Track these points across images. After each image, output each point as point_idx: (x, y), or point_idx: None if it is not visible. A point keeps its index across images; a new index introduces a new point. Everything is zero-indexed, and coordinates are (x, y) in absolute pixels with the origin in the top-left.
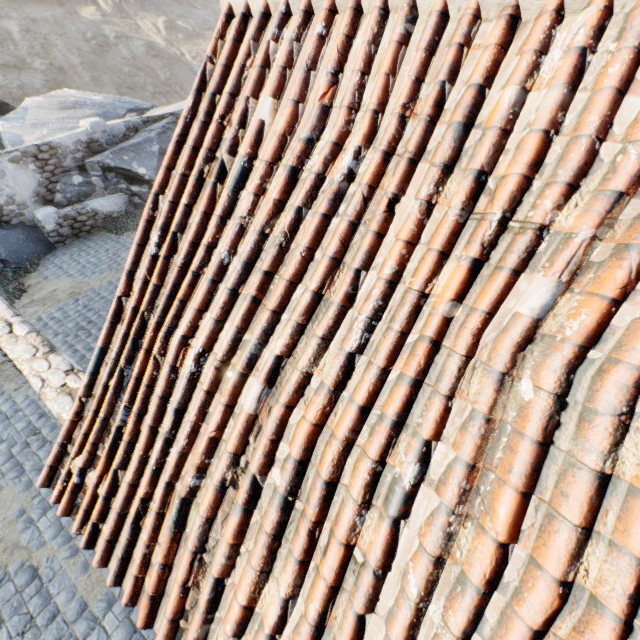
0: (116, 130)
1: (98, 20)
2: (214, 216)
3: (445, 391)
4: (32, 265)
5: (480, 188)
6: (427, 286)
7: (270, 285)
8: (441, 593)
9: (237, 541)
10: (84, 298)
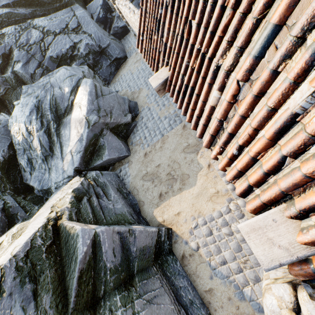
0: None
1: None
2: None
3: None
4: None
5: None
6: None
7: None
8: None
9: (169, 27)
10: None
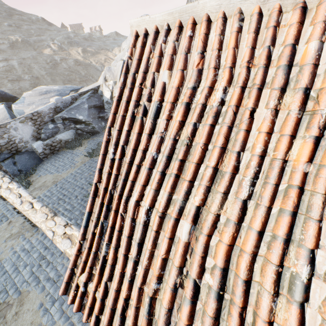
0: (67, 100)
1: (52, 54)
2: (144, 134)
3: (317, 217)
4: (33, 170)
5: (307, 97)
6: (286, 156)
7: (183, 166)
8: None
9: (189, 322)
10: (60, 183)
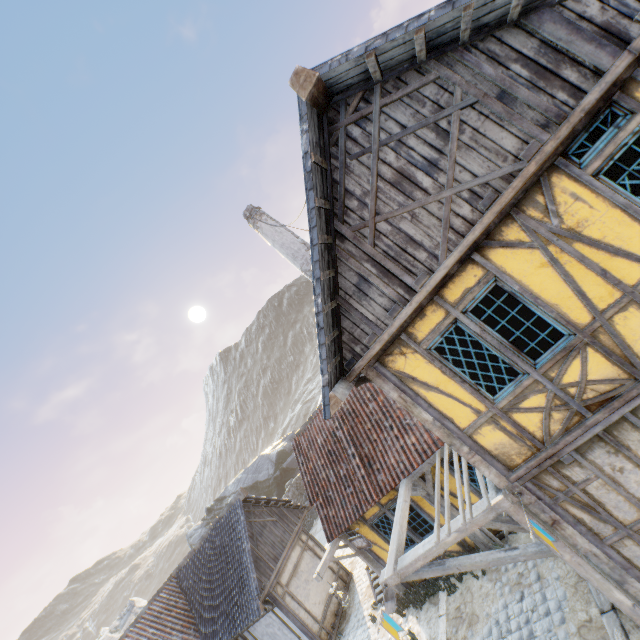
0: None
1: None
2: None
3: None
4: None
5: None
6: None
7: None
8: None
9: None
10: None
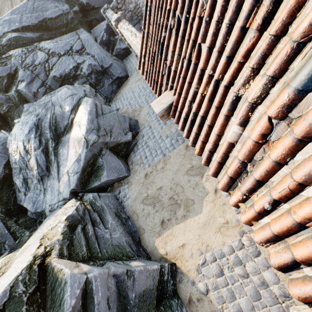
0: None
1: None
2: None
3: None
4: None
5: None
6: None
7: None
8: (228, 13)
9: (174, 50)
10: None
